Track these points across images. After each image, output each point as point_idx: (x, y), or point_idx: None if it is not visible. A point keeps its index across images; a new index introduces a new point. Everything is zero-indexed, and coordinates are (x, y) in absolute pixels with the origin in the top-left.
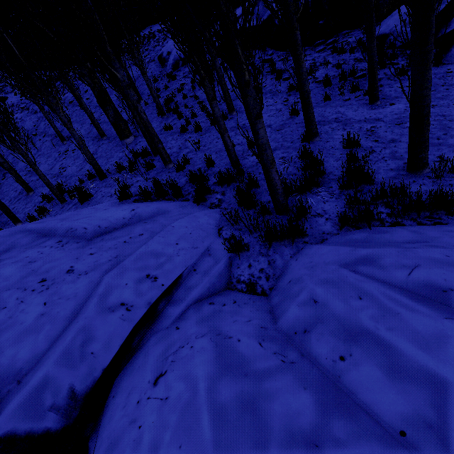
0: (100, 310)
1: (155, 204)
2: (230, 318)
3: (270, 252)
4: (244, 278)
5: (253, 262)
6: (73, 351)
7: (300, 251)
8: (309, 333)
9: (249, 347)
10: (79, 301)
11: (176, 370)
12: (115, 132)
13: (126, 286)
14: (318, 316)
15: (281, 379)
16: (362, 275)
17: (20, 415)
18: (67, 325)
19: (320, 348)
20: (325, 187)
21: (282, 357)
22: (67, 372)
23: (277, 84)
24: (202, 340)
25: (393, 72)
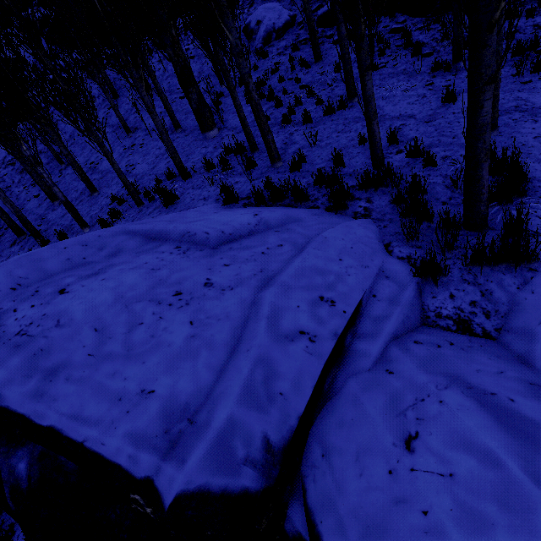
0: (275, 337)
1: (281, 209)
2: (468, 366)
3: (480, 279)
4: (448, 312)
5: (456, 292)
6: (256, 388)
7: (530, 281)
8: None
9: (539, 412)
10: (235, 323)
11: (438, 434)
12: (192, 123)
13: (299, 309)
14: None
15: None
16: None
17: (210, 466)
18: (231, 354)
19: None
20: (534, 197)
21: None
22: (256, 416)
23: (413, 62)
24: (451, 394)
25: None
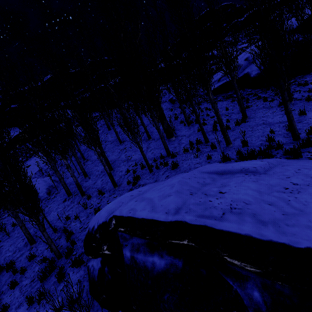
0: None
1: (268, 159)
2: None
3: None
4: None
5: None
6: None
7: None
8: None
9: None
10: None
11: None
12: (156, 136)
13: None
14: None
15: None
16: None
17: None
18: None
19: None
20: None
21: None
22: None
23: (266, 104)
24: None
25: None
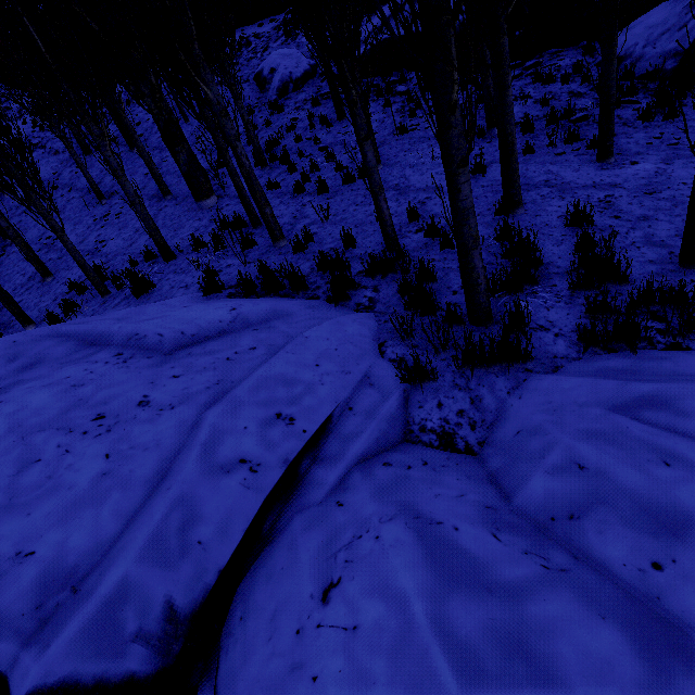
0: (206, 469)
1: (268, 302)
2: (428, 491)
3: (472, 383)
4: (432, 424)
5: (445, 400)
6: (167, 538)
7: (522, 384)
8: (580, 519)
9: (478, 542)
10: (166, 453)
11: (360, 578)
12: (185, 189)
13: (245, 431)
14: (593, 492)
15: (555, 600)
16: (653, 426)
17: (84, 649)
18: (150, 494)
19: (609, 547)
20: (546, 285)
21: (541, 559)
22: (160, 575)
23: None
24: (393, 527)
25: (631, 115)
